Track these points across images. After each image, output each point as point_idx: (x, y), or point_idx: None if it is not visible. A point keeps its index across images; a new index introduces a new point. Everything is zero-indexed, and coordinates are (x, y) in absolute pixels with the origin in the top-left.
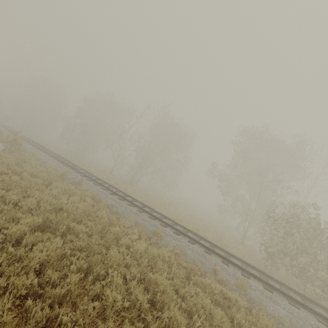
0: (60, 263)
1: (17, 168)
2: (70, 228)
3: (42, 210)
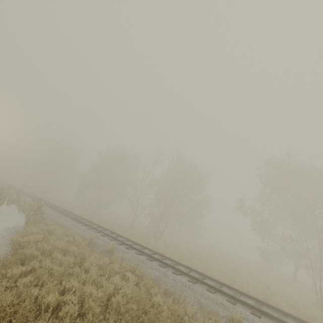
0: None
1: (46, 246)
2: None
3: (90, 319)
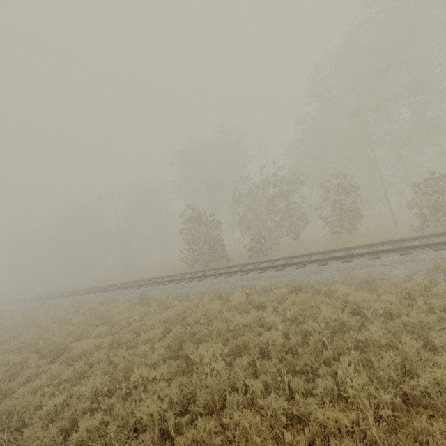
0: None
1: None
2: None
3: None
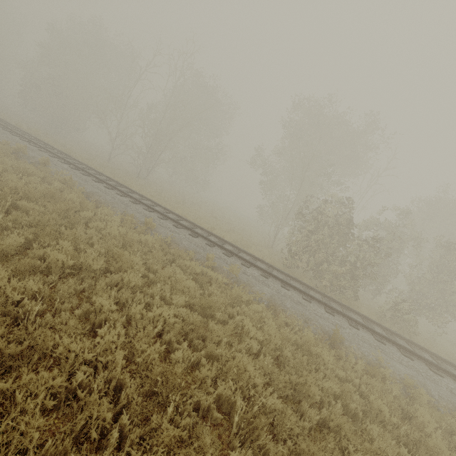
0: (1, 236)
1: None
2: (20, 207)
3: None
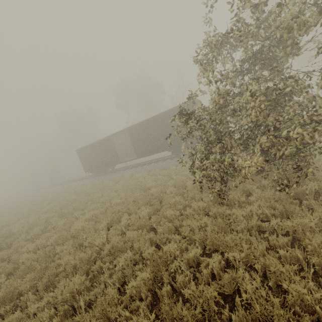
0: None
1: None
2: None
3: None
